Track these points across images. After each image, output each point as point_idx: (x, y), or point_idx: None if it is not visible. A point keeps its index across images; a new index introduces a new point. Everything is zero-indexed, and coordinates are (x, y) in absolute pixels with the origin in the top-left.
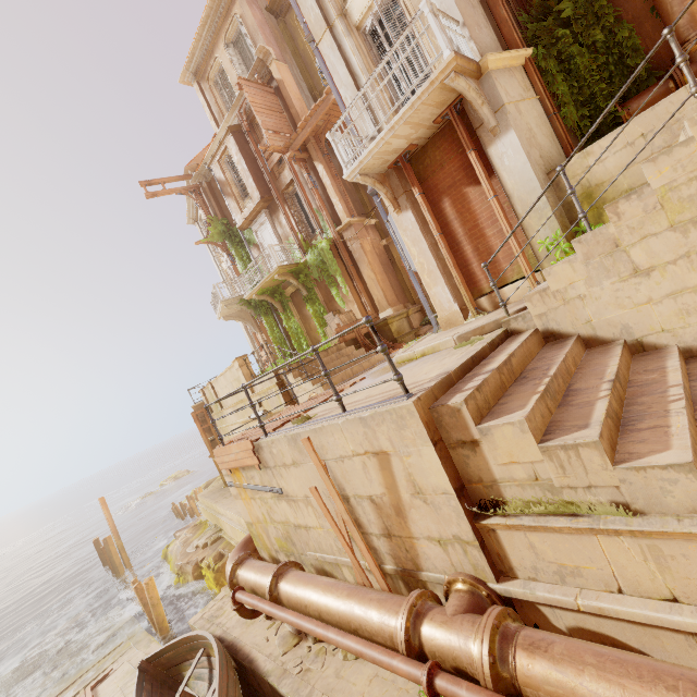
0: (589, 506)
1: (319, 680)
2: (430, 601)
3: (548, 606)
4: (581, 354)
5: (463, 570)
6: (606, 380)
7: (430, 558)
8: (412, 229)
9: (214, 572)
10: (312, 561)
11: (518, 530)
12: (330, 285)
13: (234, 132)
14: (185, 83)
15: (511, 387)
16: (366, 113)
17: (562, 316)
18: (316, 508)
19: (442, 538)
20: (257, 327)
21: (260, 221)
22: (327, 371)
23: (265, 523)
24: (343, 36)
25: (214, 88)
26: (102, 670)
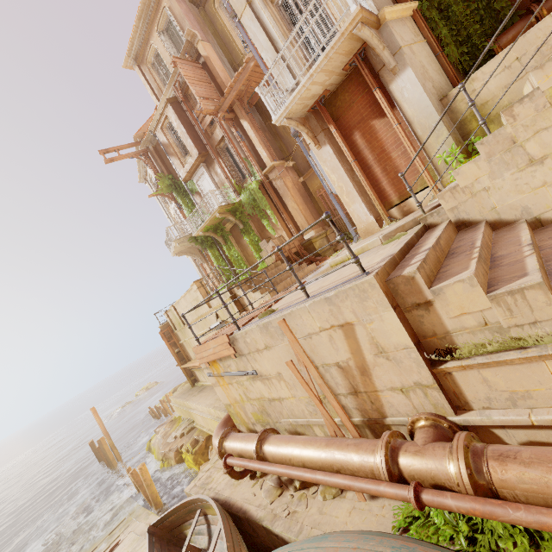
0: (535, 339)
1: (306, 518)
2: (400, 438)
3: (501, 428)
4: (491, 234)
5: (424, 410)
6: (524, 245)
7: (394, 405)
8: (330, 160)
9: (192, 454)
10: (285, 426)
11: (472, 369)
12: (262, 218)
13: (172, 103)
14: (128, 67)
15: (445, 261)
16: (285, 70)
17: (471, 207)
18: (288, 381)
19: (404, 387)
20: (204, 259)
21: (200, 173)
22: (291, 266)
23: (242, 402)
24: (260, 9)
25: (152, 69)
26: (112, 541)
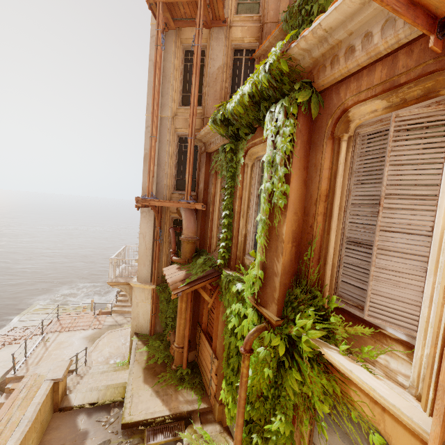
0: None
1: None
2: None
3: None
4: None
5: None
6: None
7: None
8: None
9: None
10: None
11: None
12: None
13: None
14: None
15: None
16: None
17: None
18: None
19: None
20: None
21: None
22: (25, 347)
23: None
24: None
25: None
26: None
